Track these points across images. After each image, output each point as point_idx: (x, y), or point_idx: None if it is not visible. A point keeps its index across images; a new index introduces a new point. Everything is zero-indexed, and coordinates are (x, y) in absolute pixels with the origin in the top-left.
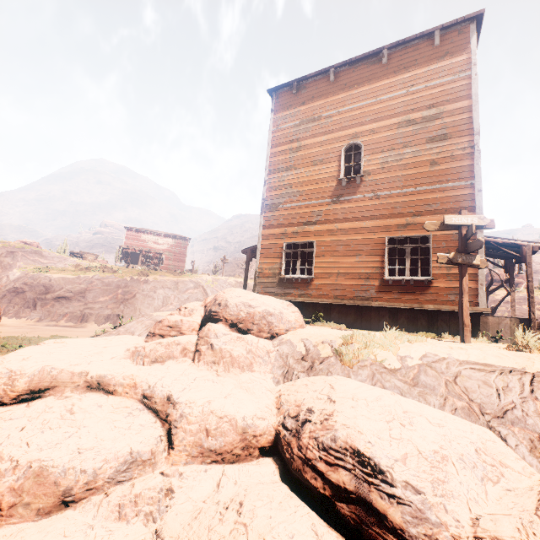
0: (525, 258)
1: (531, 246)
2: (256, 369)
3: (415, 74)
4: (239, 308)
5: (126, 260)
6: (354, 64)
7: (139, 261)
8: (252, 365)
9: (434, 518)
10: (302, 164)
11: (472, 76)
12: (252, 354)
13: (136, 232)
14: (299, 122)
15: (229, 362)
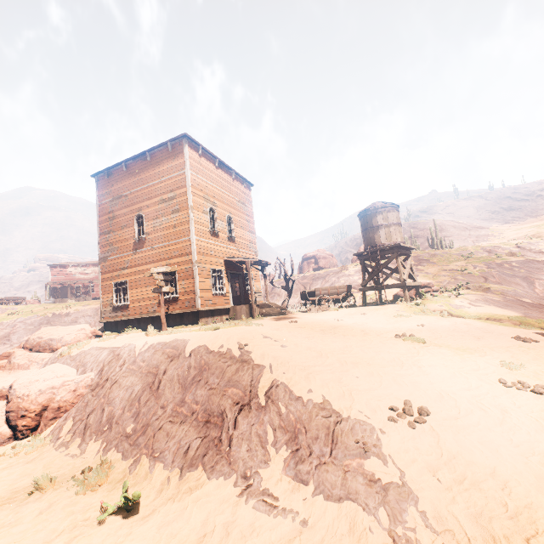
0: (247, 269)
1: (249, 262)
2: (31, 368)
3: (163, 169)
4: (36, 340)
5: (55, 295)
6: (135, 159)
7: (69, 294)
8: (29, 367)
9: (15, 394)
10: (117, 229)
11: (186, 173)
12: (32, 362)
13: (61, 267)
14: (112, 199)
15: (17, 367)
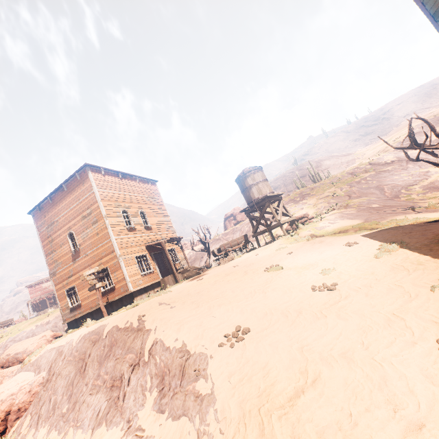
0: (163, 248)
1: (163, 242)
2: (4, 382)
3: (78, 194)
4: (5, 358)
5: (37, 309)
6: (56, 192)
7: (48, 304)
8: (2, 381)
9: None
10: (57, 248)
11: (95, 192)
12: (4, 377)
13: (36, 285)
14: (48, 226)
15: None
